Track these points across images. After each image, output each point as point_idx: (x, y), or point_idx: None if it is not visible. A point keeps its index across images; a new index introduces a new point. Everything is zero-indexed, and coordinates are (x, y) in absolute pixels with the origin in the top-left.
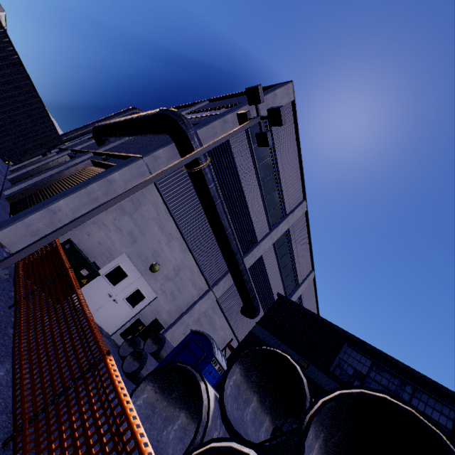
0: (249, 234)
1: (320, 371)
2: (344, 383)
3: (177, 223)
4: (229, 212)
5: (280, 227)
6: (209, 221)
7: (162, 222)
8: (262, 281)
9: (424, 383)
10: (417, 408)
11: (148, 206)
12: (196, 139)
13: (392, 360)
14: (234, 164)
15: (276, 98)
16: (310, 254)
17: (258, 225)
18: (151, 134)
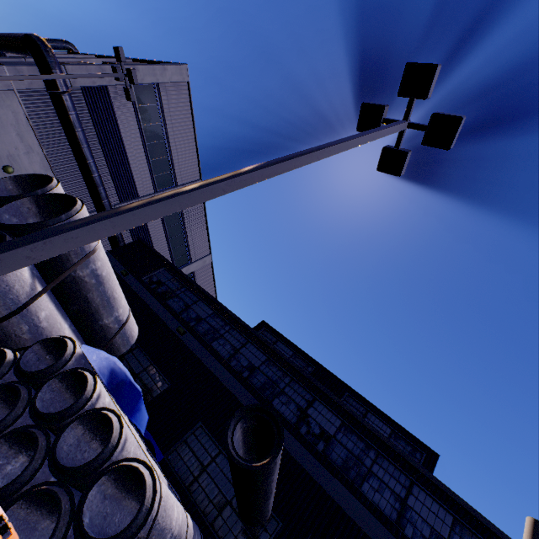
0: (129, 186)
1: (134, 278)
2: (145, 284)
3: (38, 138)
4: (104, 154)
5: None
6: (70, 146)
7: (22, 131)
8: (143, 238)
9: (193, 286)
10: (180, 297)
11: (8, 111)
12: (56, 68)
13: (184, 275)
14: (114, 113)
15: (166, 72)
16: (208, 237)
17: (140, 181)
18: (25, 54)
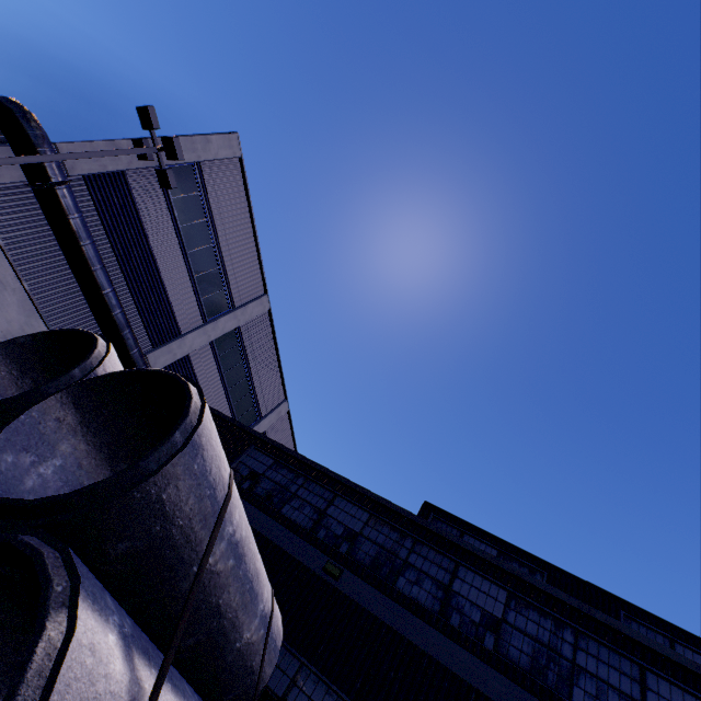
0: (166, 320)
1: None
2: None
3: (13, 264)
4: (125, 276)
5: (222, 322)
6: (72, 271)
7: None
8: None
9: (316, 472)
10: (300, 497)
11: None
12: (44, 145)
13: (293, 454)
14: (137, 211)
15: (210, 145)
16: (281, 376)
17: (182, 310)
18: None
